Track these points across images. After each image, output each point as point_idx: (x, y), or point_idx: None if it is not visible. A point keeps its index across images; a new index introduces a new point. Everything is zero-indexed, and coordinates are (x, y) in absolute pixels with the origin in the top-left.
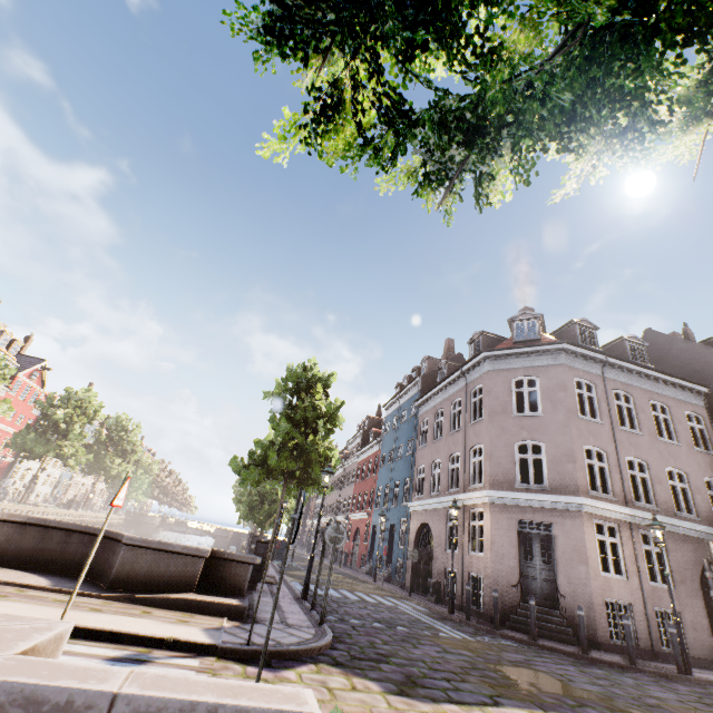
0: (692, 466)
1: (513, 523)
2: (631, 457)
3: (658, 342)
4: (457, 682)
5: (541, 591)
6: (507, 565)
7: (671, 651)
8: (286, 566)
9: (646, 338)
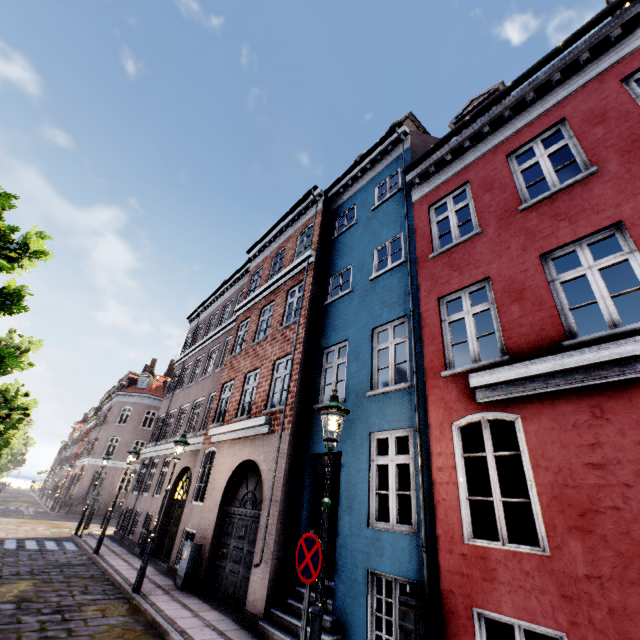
0: None
1: (94, 472)
2: None
3: None
4: None
5: None
6: (84, 489)
7: None
8: None
9: None
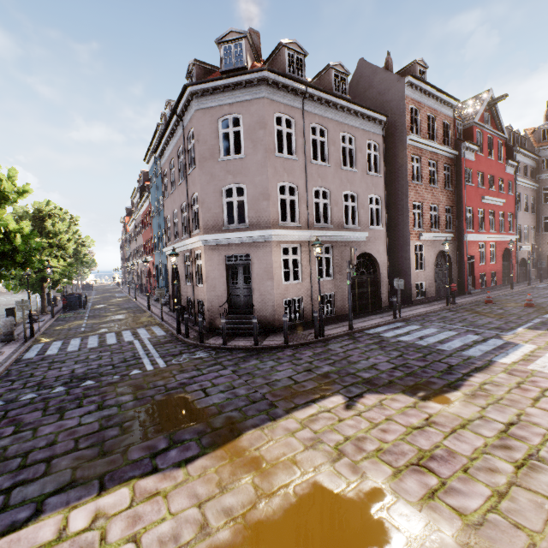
0: (363, 188)
1: (222, 259)
2: (318, 187)
3: (366, 74)
4: (26, 485)
5: (244, 303)
6: (219, 291)
7: (325, 316)
8: (69, 318)
9: (359, 69)
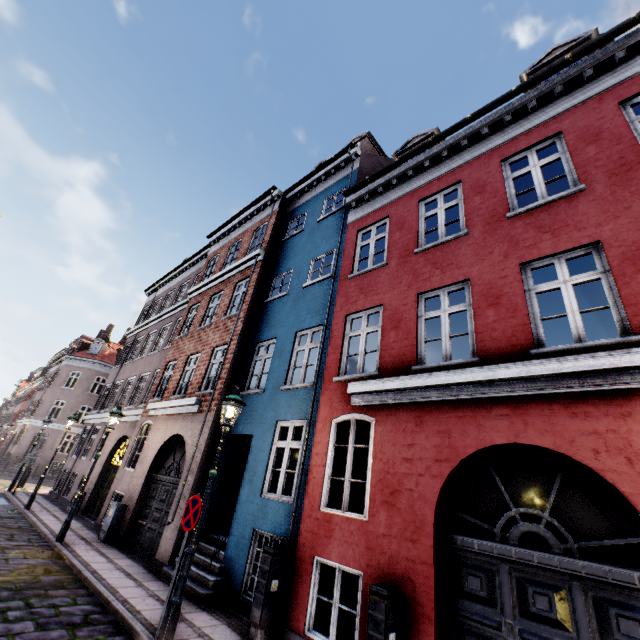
0: None
1: (35, 433)
2: None
3: None
4: None
5: None
6: (23, 449)
7: None
8: None
9: None
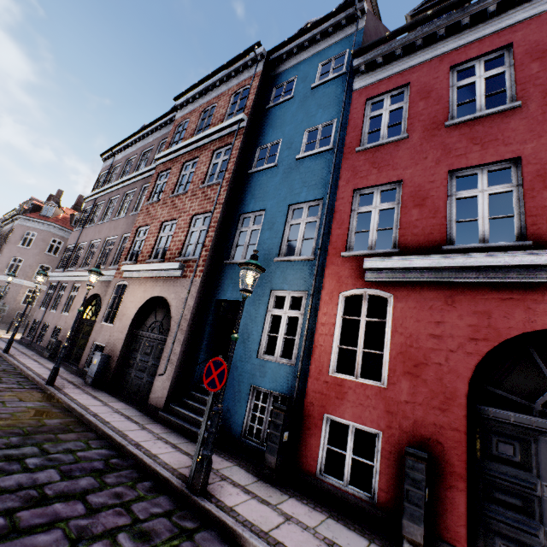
0: None
1: None
2: None
3: None
4: None
5: None
6: None
7: None
8: None
9: None
